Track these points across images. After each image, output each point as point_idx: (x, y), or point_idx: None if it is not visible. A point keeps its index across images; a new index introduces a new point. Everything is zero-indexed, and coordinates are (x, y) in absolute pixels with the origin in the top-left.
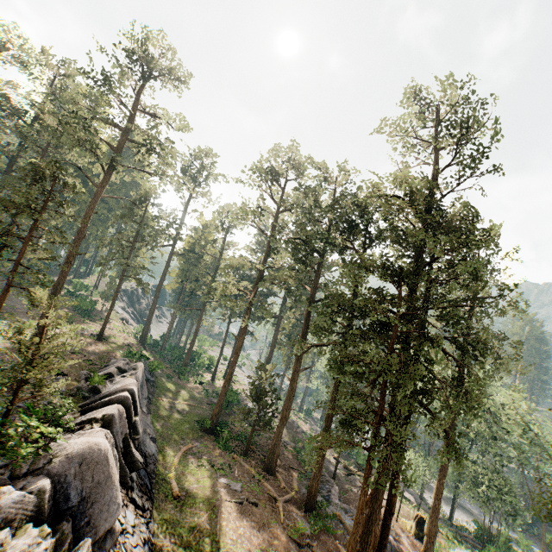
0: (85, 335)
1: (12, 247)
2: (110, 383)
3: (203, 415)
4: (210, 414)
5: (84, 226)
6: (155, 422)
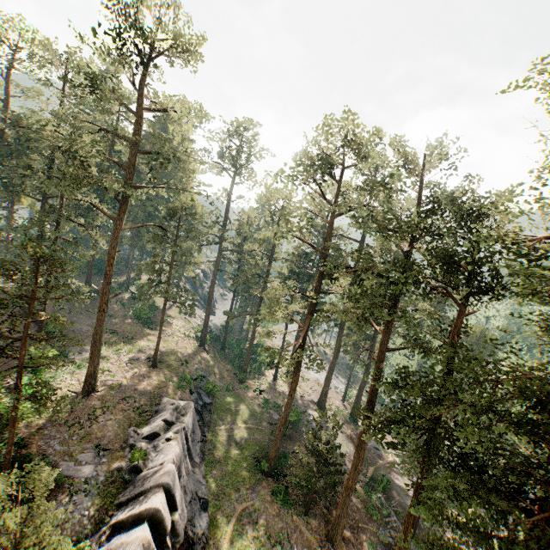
0: (141, 361)
1: (8, 356)
2: (154, 450)
3: (262, 442)
4: (270, 439)
5: (110, 268)
6: (209, 471)
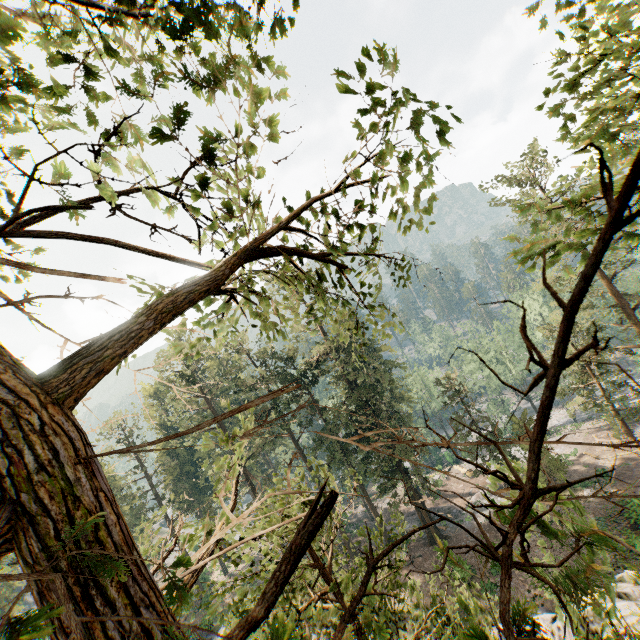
0: None
1: None
2: None
3: None
4: None
5: None
6: None
